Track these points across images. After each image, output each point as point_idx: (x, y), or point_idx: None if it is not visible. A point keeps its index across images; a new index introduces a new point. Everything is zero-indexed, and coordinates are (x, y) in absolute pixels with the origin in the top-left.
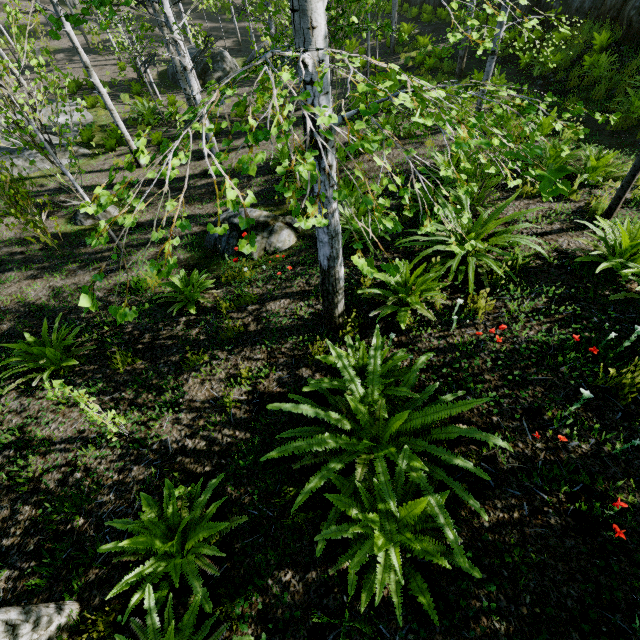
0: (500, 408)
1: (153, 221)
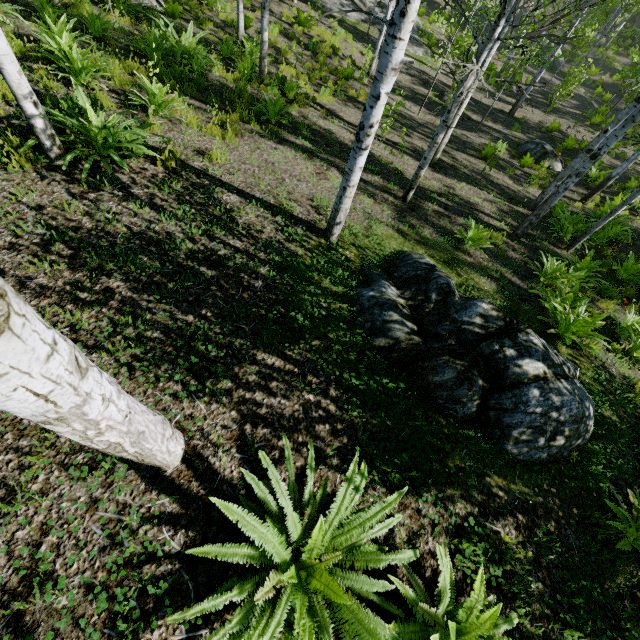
0: (638, 238)
1: (479, 122)
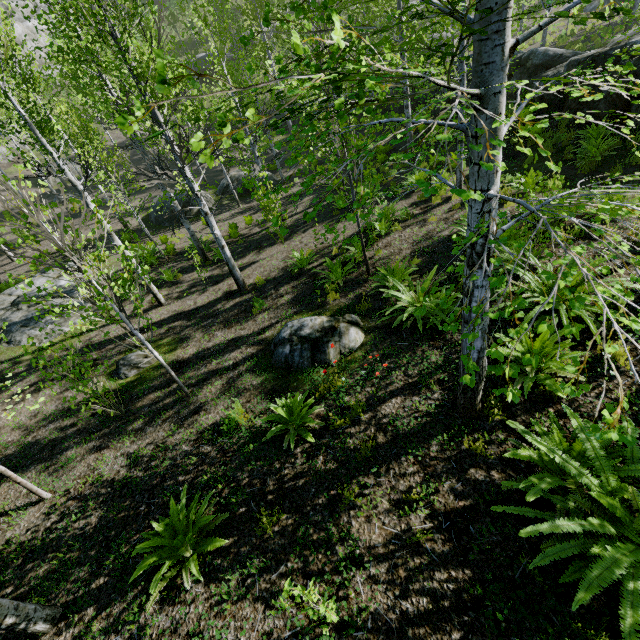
0: None
1: (199, 354)
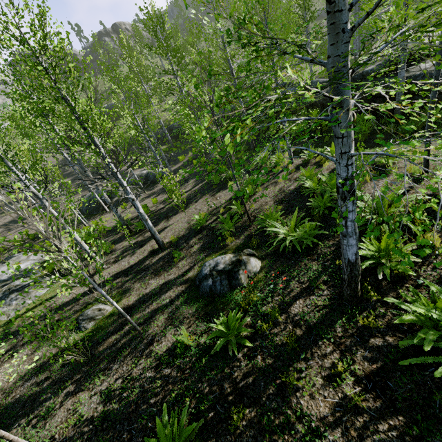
0: None
1: (140, 299)
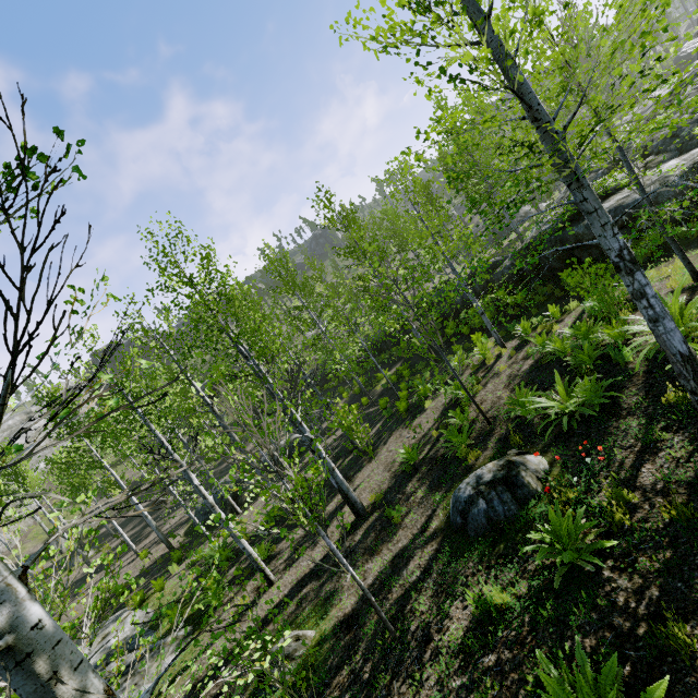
0: None
1: (364, 596)
